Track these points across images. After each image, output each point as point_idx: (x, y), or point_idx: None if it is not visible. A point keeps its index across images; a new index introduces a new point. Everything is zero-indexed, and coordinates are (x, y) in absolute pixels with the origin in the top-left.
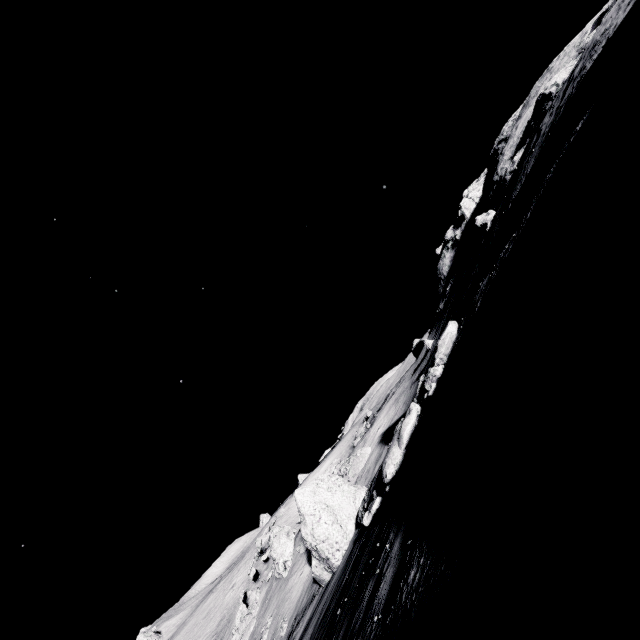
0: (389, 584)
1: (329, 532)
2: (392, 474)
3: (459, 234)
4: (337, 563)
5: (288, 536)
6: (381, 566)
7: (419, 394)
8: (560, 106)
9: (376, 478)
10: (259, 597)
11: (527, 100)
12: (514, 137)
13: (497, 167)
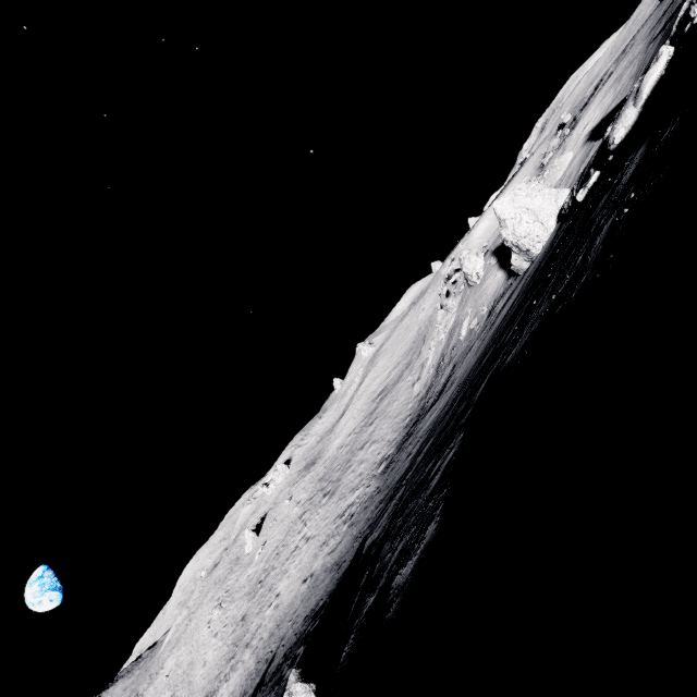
0: (634, 167)
1: (530, 230)
2: (620, 139)
3: None
4: (537, 252)
5: (477, 256)
6: (619, 178)
7: (675, 32)
8: None
9: (591, 162)
10: (455, 303)
11: None
12: None
13: None
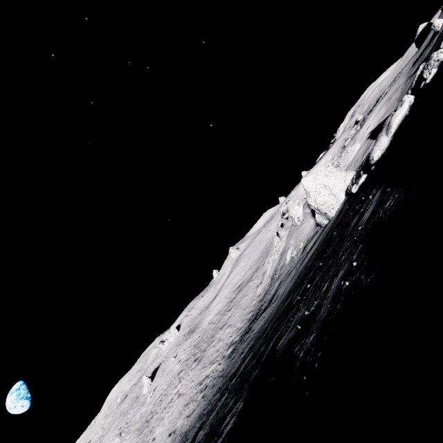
0: (370, 213)
1: (326, 200)
2: (378, 157)
3: None
4: (332, 215)
5: (298, 205)
6: (365, 207)
7: (415, 85)
8: None
9: (363, 163)
10: (285, 234)
11: None
12: None
13: None
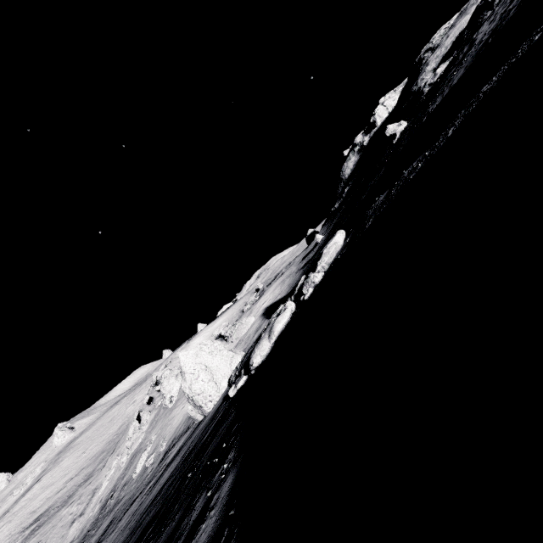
0: None
1: (205, 388)
2: (258, 363)
3: (367, 140)
4: (208, 410)
5: (177, 378)
6: (214, 488)
7: (297, 293)
8: (509, 9)
9: (248, 355)
10: (149, 418)
11: (465, 8)
12: (443, 47)
13: (418, 77)
